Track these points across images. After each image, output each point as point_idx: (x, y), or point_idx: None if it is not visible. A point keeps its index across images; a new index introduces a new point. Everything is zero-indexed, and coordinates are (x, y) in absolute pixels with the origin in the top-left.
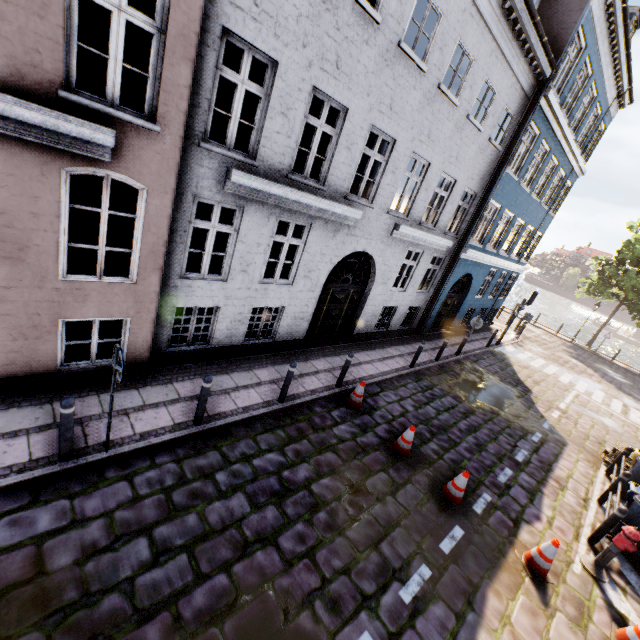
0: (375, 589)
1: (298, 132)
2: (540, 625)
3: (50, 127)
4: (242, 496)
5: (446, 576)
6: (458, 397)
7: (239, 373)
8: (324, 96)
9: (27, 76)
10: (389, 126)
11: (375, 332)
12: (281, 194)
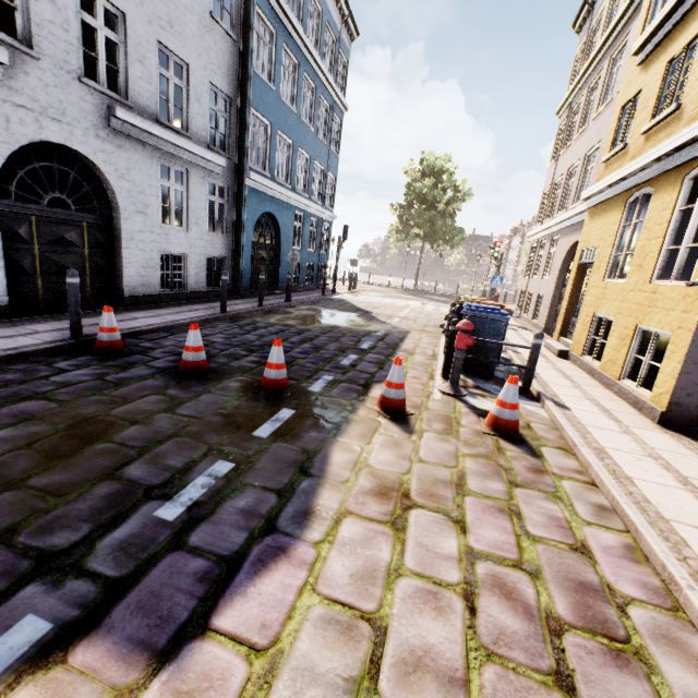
0: (88, 533)
1: None
2: (407, 451)
3: None
4: None
5: (263, 459)
6: (290, 325)
7: None
8: None
9: None
10: None
11: (167, 294)
12: None
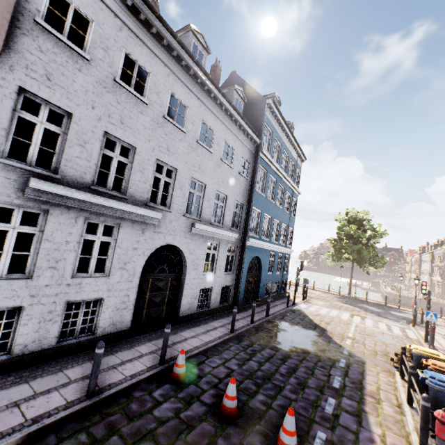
0: None
1: (96, 158)
2: None
3: None
4: None
5: None
6: (274, 347)
7: (43, 378)
8: (115, 139)
9: None
10: (170, 160)
11: (199, 312)
12: (84, 199)
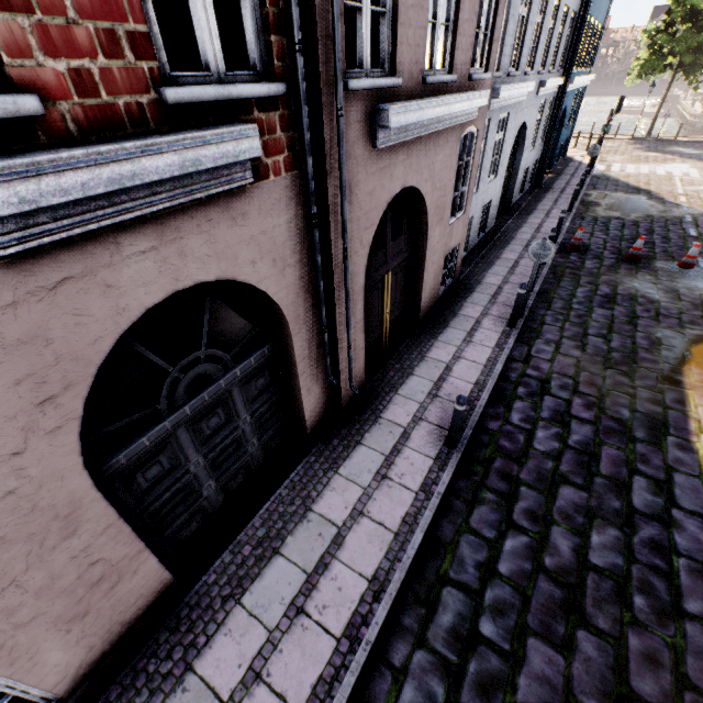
0: (701, 313)
1: (515, 27)
2: None
3: (475, 106)
4: (597, 309)
5: None
6: (618, 217)
7: (497, 262)
8: None
9: (462, 73)
10: None
11: (518, 199)
12: (511, 94)
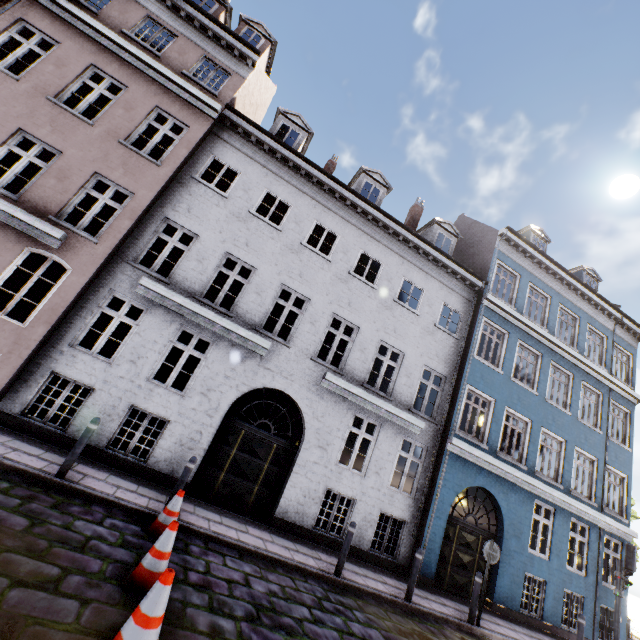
0: None
1: (210, 273)
2: None
3: (30, 223)
4: None
5: None
6: None
7: (60, 456)
8: (237, 260)
9: (40, 210)
10: (301, 288)
11: (317, 532)
12: (182, 303)
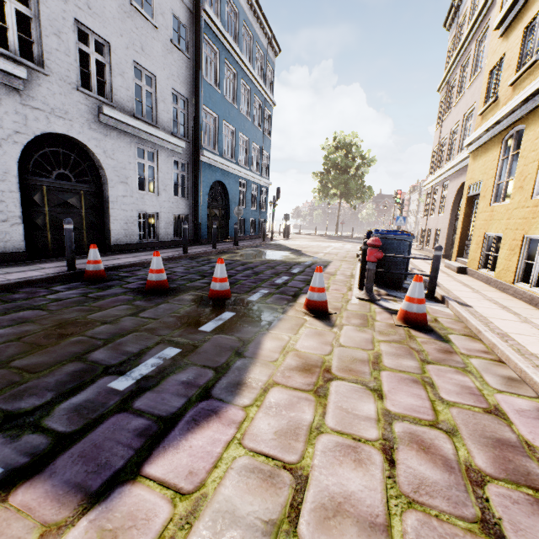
0: (50, 399)
1: None
2: (329, 339)
3: None
4: None
5: (205, 346)
6: (236, 260)
7: None
8: None
9: None
10: None
11: (143, 243)
12: None
